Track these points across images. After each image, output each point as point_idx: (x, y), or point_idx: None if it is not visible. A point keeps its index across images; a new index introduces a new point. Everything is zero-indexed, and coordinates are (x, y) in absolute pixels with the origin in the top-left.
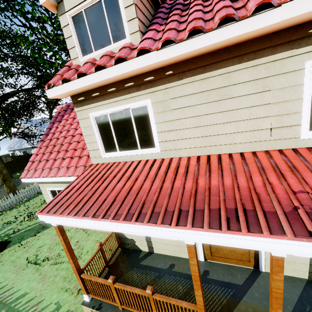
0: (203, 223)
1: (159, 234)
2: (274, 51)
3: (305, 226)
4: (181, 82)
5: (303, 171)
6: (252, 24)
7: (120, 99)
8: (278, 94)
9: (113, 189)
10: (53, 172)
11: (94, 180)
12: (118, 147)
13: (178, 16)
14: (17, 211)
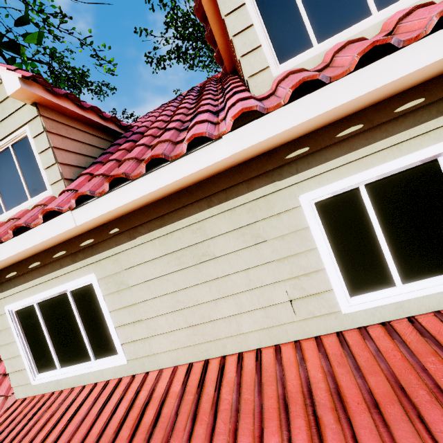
0: None
1: None
2: (250, 187)
3: None
4: (134, 243)
5: (355, 407)
6: (192, 163)
7: (49, 278)
8: (279, 245)
9: None
10: None
11: None
12: (59, 360)
13: (123, 152)
14: None
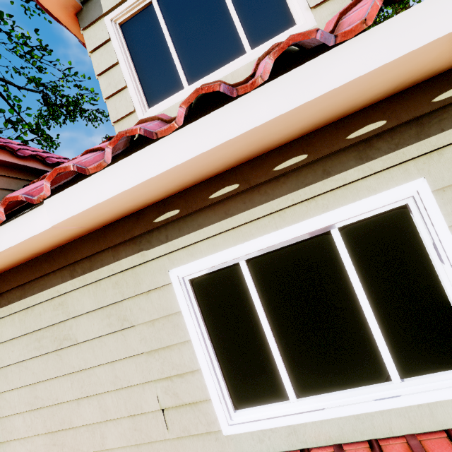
0: None
1: None
2: (117, 255)
3: None
4: None
5: None
6: (14, 232)
7: None
8: (149, 332)
9: None
10: None
11: None
12: None
13: None
14: None
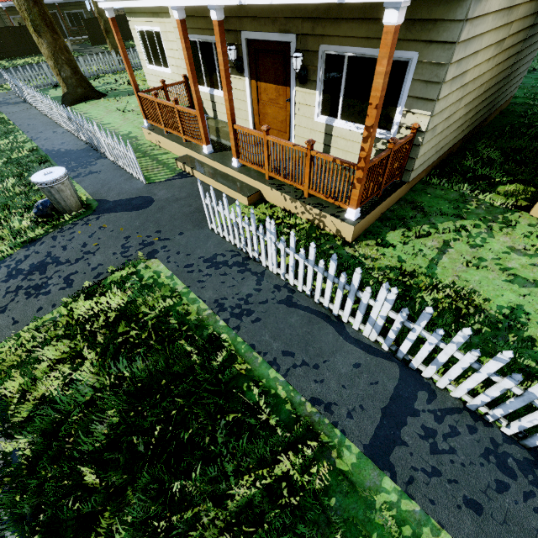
0: None
1: None
2: None
3: None
4: None
5: None
6: None
7: None
8: None
9: None
10: None
11: None
12: None
13: None
14: (119, 77)
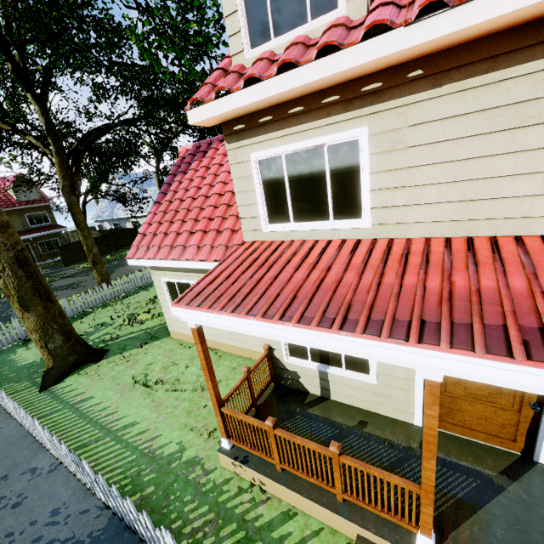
0: (472, 344)
1: (382, 355)
2: None
3: None
4: (436, 92)
5: None
6: None
7: (310, 128)
8: None
9: (290, 280)
10: (176, 252)
11: (252, 265)
12: (293, 215)
13: None
14: (113, 310)
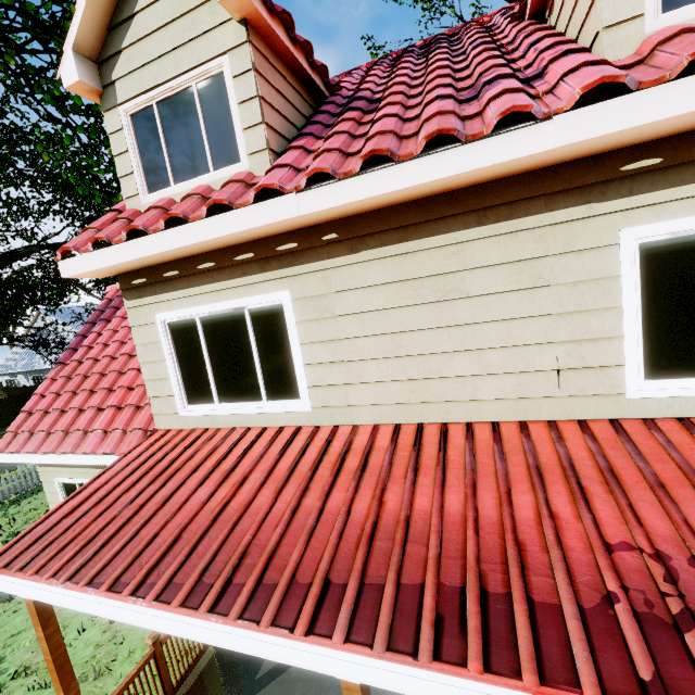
0: (376, 628)
1: (266, 654)
2: (551, 205)
3: (633, 662)
4: (355, 258)
5: (633, 484)
6: (494, 150)
7: (224, 287)
8: (567, 294)
9: (184, 505)
10: (70, 441)
11: (147, 474)
12: (218, 393)
13: (353, 124)
14: None
